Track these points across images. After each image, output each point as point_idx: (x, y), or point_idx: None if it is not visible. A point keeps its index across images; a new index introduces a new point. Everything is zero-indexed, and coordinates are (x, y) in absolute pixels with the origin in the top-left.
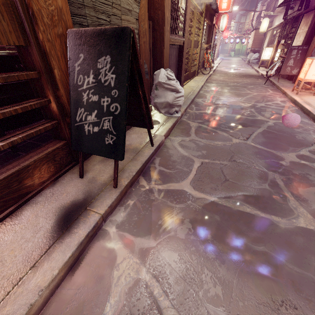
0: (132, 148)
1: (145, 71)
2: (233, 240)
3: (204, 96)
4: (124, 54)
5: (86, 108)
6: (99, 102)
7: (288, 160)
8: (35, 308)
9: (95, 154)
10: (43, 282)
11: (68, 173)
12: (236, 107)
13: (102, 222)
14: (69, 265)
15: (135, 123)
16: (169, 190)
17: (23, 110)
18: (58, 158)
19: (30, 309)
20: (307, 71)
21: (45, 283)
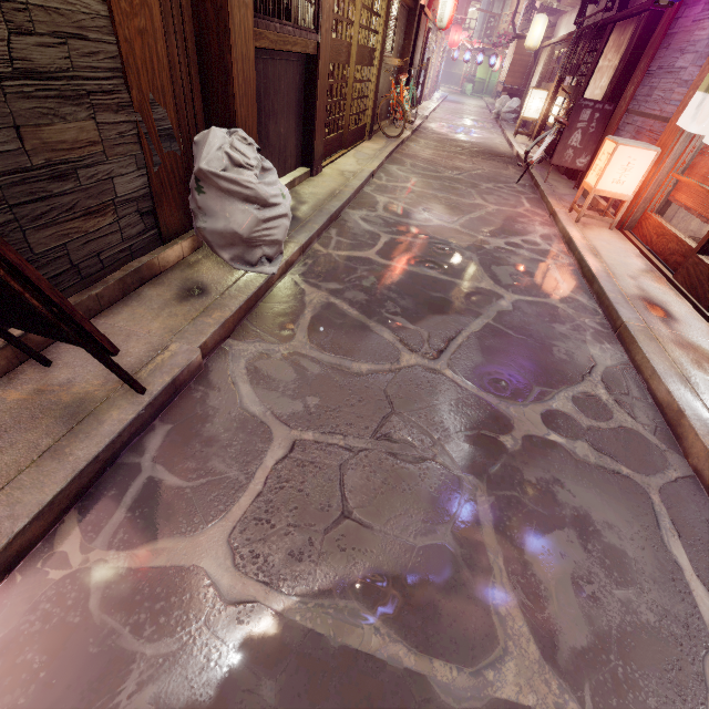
0: (66, 402)
1: (161, 128)
2: None
3: (372, 203)
4: None
5: None
6: None
7: (520, 432)
8: None
9: None
10: None
11: None
12: (439, 246)
13: None
14: None
15: (53, 334)
16: (148, 571)
17: None
18: None
19: None
20: (604, 171)
21: None
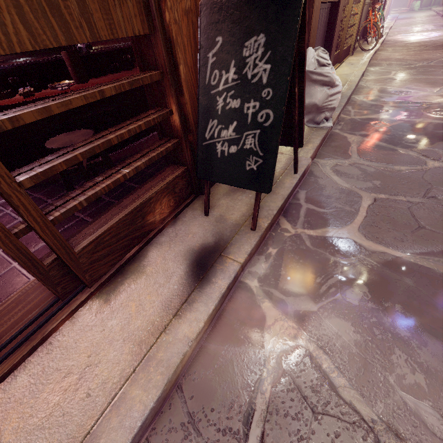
0: None
1: None
2: (439, 316)
3: (368, 89)
4: (289, 29)
5: (221, 119)
6: (240, 109)
7: None
8: (186, 359)
9: (229, 184)
10: (190, 333)
11: (187, 208)
12: (430, 106)
13: (240, 273)
14: (212, 318)
15: None
16: (325, 237)
17: (147, 126)
18: (177, 190)
19: (183, 359)
20: None
21: (192, 335)
